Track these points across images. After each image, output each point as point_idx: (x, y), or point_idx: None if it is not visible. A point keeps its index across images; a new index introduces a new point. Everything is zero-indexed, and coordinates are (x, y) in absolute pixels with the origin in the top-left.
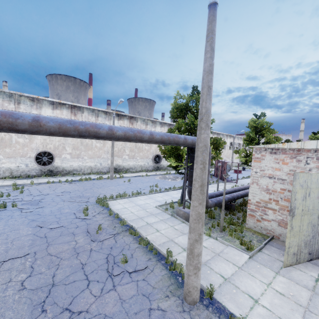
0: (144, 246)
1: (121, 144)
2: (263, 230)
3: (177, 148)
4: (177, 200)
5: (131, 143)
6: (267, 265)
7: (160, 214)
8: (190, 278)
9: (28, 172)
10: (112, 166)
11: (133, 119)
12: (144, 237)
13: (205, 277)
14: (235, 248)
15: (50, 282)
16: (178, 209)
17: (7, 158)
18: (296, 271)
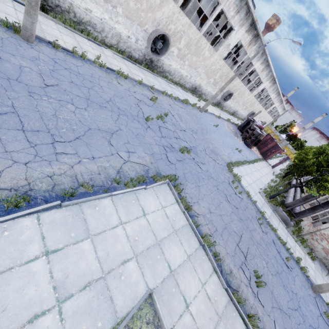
0: (282, 245)
1: (221, 64)
2: (310, 243)
3: (324, 178)
4: (261, 185)
5: (228, 68)
6: (319, 272)
7: (266, 205)
8: None
9: (132, 51)
10: (213, 100)
11: (255, 39)
12: (280, 236)
13: (310, 276)
14: (308, 257)
15: (275, 270)
16: (280, 209)
17: (125, 16)
18: (325, 277)
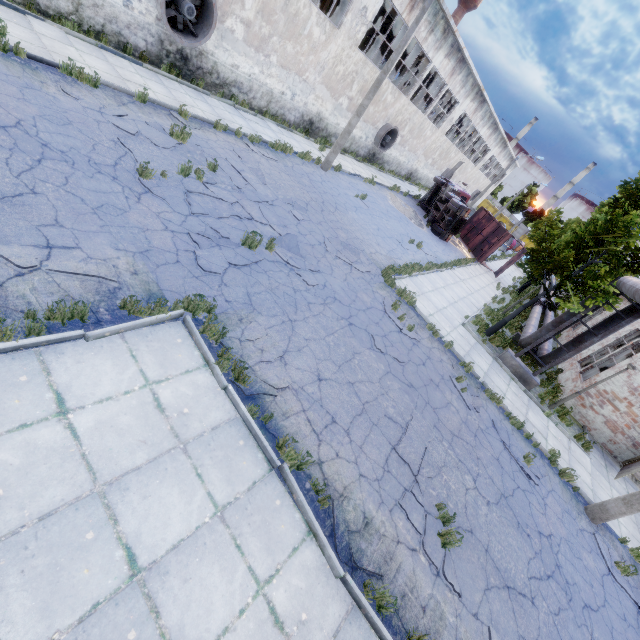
0: (516, 429)
1: (358, 60)
2: (580, 415)
3: (591, 271)
4: (469, 309)
5: (374, 70)
6: (601, 473)
7: (479, 349)
8: (623, 515)
9: (125, 30)
10: (345, 140)
11: None
12: (510, 411)
13: (581, 487)
14: (577, 446)
15: (498, 491)
16: (510, 354)
17: None
18: (616, 482)
